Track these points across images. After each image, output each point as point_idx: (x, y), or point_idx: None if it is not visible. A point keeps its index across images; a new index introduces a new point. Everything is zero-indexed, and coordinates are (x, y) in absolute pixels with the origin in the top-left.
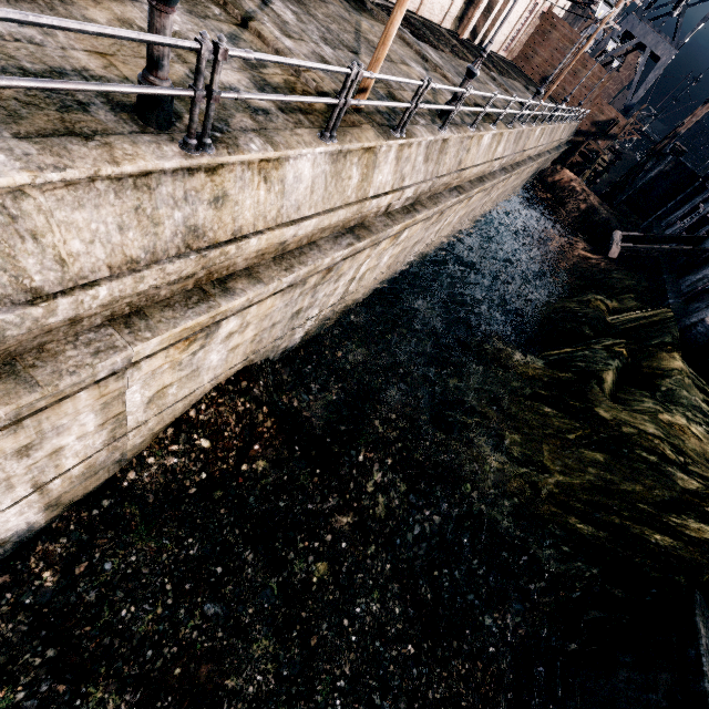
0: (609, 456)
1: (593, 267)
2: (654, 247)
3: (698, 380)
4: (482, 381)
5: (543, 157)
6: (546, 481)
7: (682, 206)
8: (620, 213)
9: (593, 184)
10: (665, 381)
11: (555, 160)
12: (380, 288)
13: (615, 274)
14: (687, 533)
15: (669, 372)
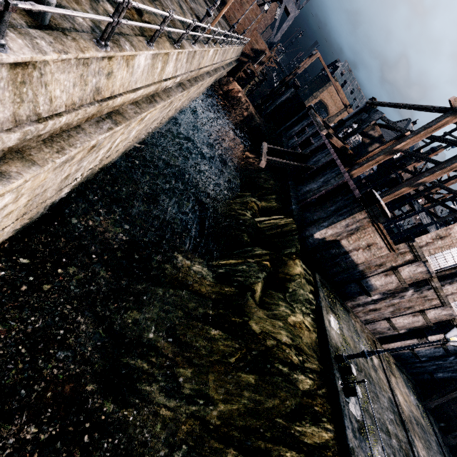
0: (258, 376)
1: (250, 166)
2: (285, 162)
3: (307, 274)
4: (161, 310)
5: (218, 72)
6: (212, 413)
7: (297, 124)
8: (266, 118)
9: (251, 94)
10: (291, 284)
11: (229, 71)
12: (35, 219)
13: (263, 174)
14: (306, 441)
15: (294, 277)
